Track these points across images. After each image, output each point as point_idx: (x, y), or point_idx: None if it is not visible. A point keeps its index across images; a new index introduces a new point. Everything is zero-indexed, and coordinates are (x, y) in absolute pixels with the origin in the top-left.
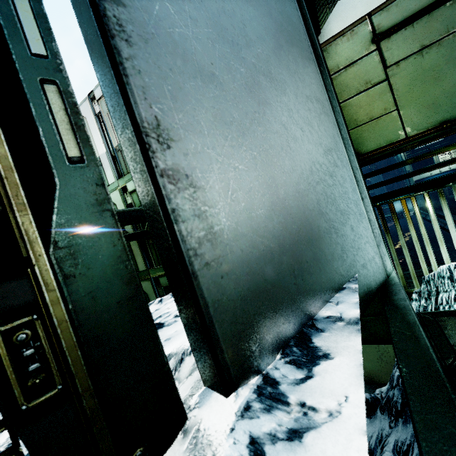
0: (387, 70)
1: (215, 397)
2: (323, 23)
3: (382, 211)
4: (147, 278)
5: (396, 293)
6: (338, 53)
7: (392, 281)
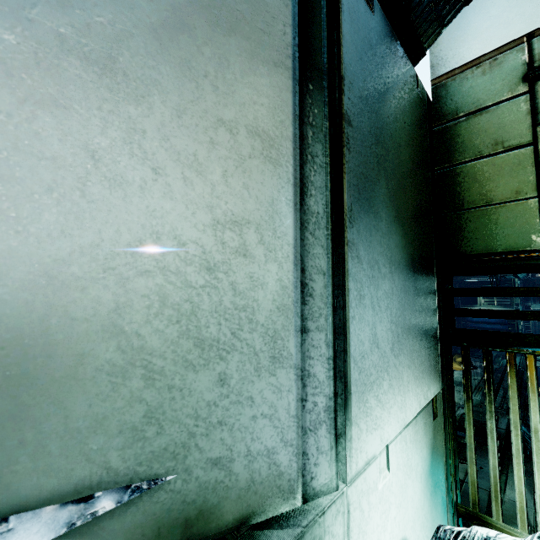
0: (539, 128)
1: None
2: (432, 40)
3: (469, 357)
4: None
5: None
6: (462, 91)
7: (301, 514)
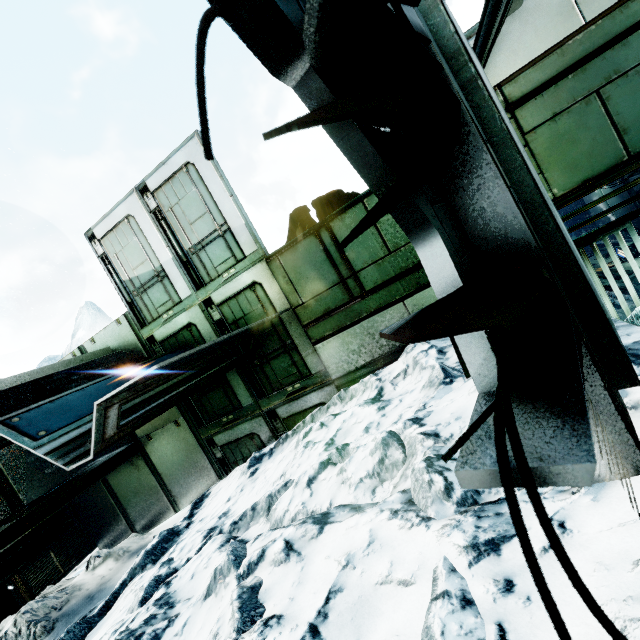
0: (525, 136)
1: (631, 389)
2: None
3: None
4: (257, 414)
5: None
6: None
7: None
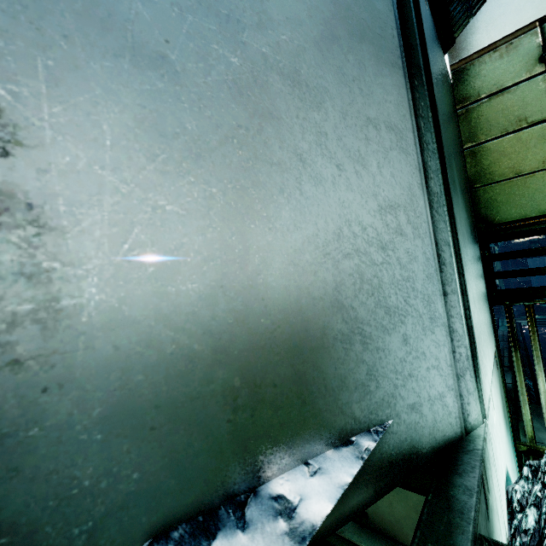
0: None
1: None
2: (461, 30)
3: (512, 313)
4: None
5: (464, 472)
6: (481, 74)
7: (471, 442)
